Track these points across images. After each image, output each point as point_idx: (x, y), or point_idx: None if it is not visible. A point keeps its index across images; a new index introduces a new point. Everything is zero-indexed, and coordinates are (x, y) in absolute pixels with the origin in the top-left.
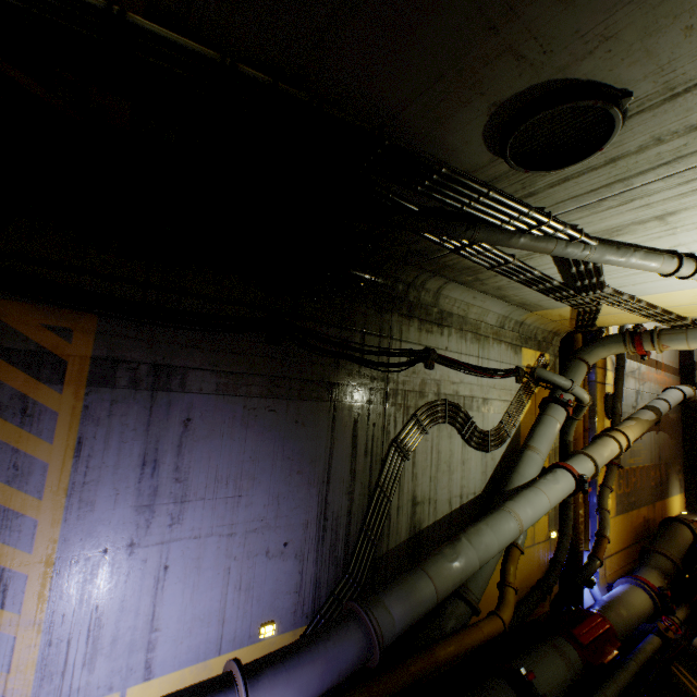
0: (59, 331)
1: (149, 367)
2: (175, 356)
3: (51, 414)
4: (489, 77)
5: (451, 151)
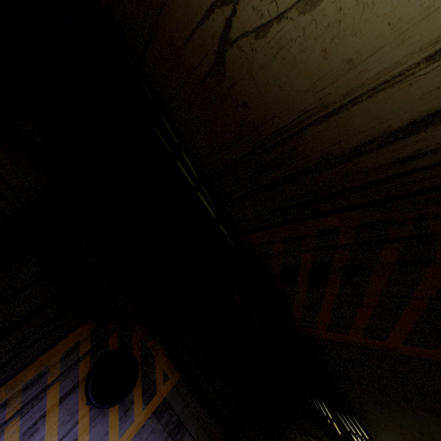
0: (165, 375)
1: (176, 418)
2: (188, 418)
3: (132, 419)
4: (411, 438)
5: (375, 434)
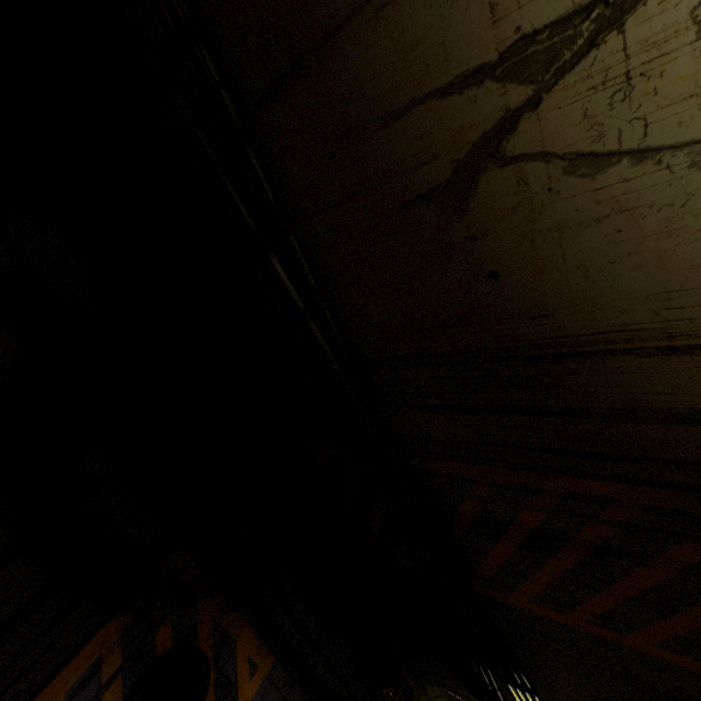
0: (252, 665)
1: None
2: None
3: None
4: None
5: None
